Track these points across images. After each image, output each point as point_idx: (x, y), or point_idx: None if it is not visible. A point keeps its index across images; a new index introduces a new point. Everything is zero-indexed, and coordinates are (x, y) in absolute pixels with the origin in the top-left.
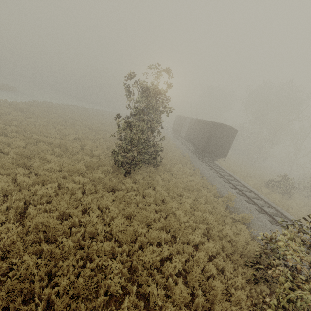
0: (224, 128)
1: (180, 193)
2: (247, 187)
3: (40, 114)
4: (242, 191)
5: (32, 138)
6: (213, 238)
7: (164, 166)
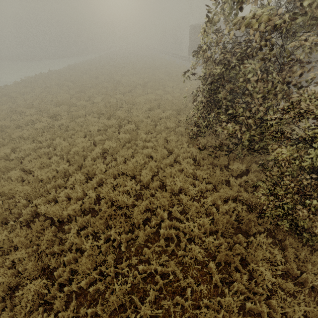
0: None
1: None
2: None
3: (8, 124)
4: None
5: (38, 210)
6: None
7: None
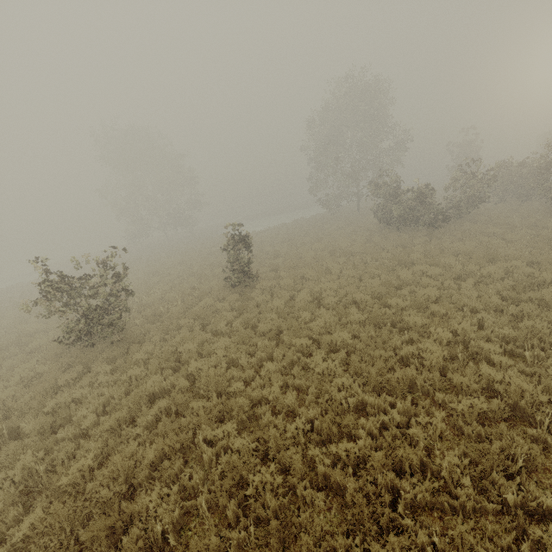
0: None
1: None
2: None
3: None
4: None
5: None
6: None
7: None
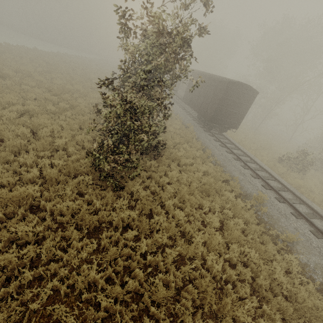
0: (242, 89)
1: (197, 201)
2: (268, 172)
3: None
4: (268, 182)
5: None
6: (268, 300)
7: (167, 153)
